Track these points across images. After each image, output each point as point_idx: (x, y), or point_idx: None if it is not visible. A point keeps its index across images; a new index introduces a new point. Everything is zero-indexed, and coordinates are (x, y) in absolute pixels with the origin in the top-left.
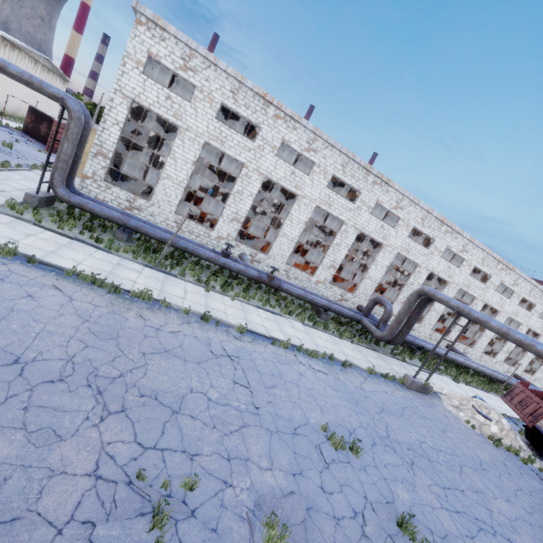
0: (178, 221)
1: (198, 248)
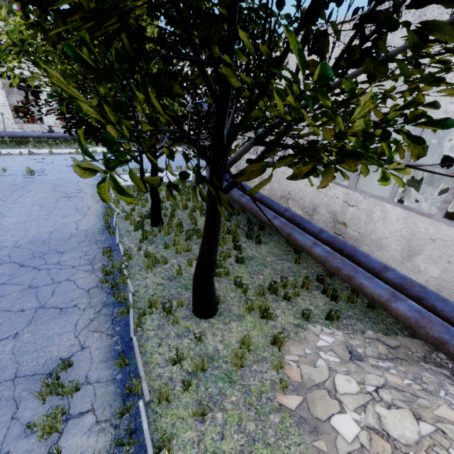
0: (21, 127)
1: (29, 133)
